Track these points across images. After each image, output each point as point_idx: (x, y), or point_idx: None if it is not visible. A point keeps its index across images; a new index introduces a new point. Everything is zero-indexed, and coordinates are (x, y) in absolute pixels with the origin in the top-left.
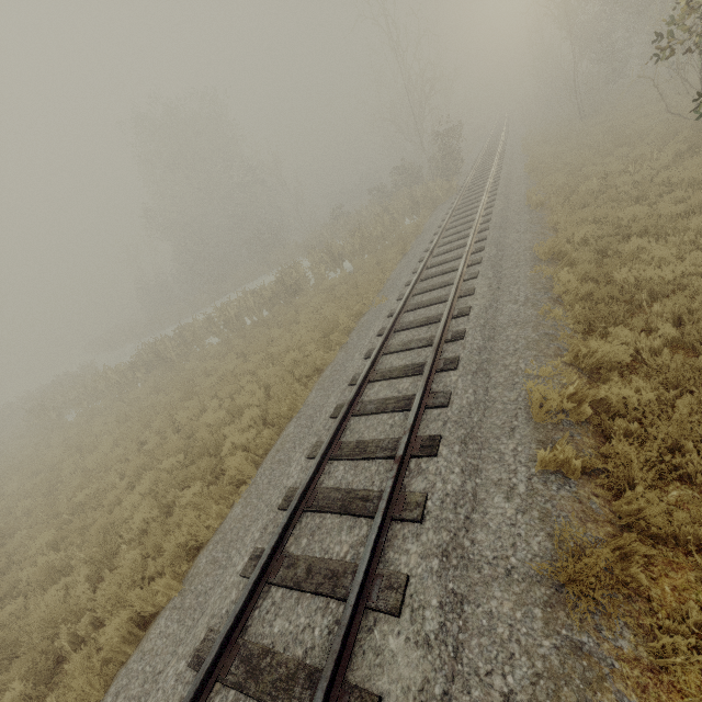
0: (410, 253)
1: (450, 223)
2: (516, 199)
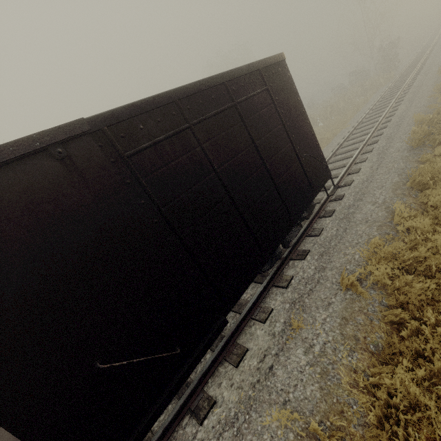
0: (362, 109)
1: (387, 92)
2: (431, 73)
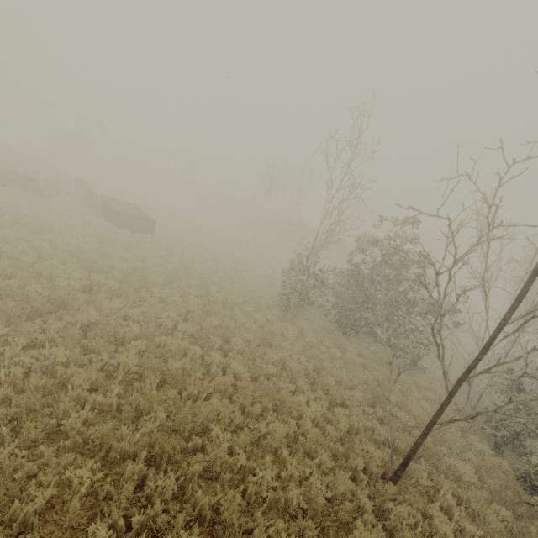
0: None
1: None
2: None
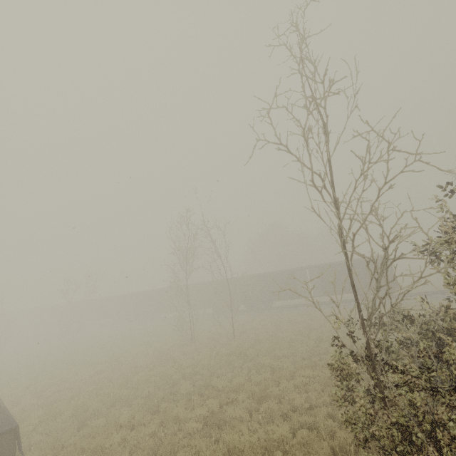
0: None
1: None
2: None
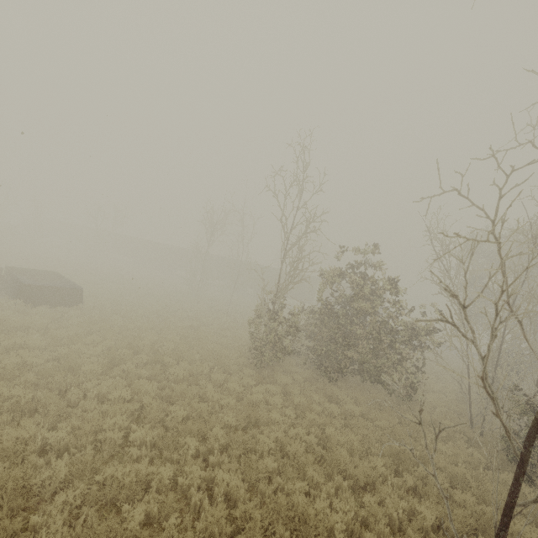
0: None
1: None
2: None
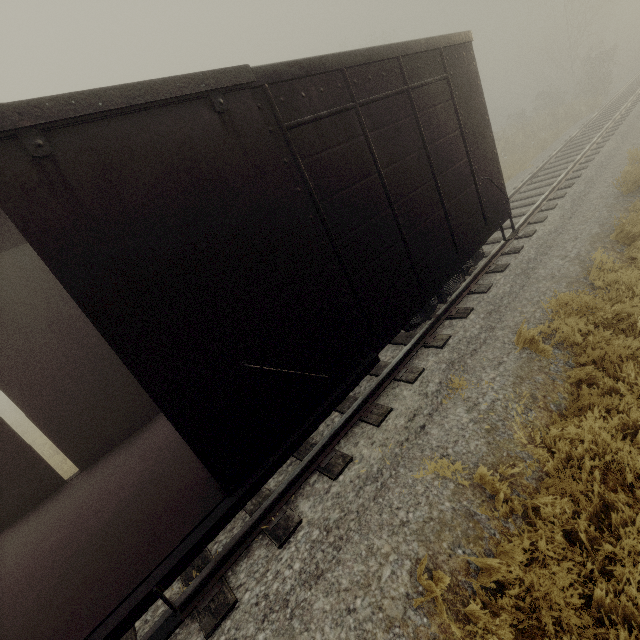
0: (550, 147)
1: (590, 124)
2: None
